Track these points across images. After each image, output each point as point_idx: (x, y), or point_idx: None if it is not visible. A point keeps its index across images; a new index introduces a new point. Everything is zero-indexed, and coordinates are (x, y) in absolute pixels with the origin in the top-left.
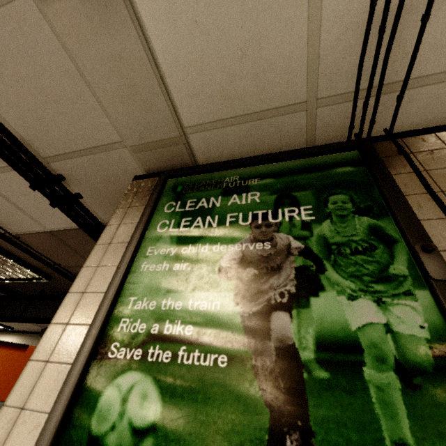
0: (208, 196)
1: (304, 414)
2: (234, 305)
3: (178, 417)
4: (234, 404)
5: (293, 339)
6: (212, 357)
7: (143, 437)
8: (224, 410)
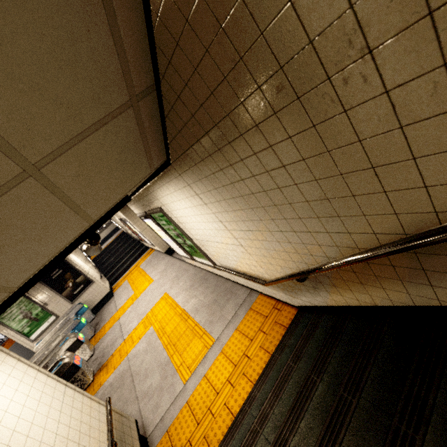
0: (9, 315)
1: (38, 319)
2: (27, 319)
3: (31, 327)
4: (34, 323)
5: (34, 317)
6: (29, 323)
7: (30, 329)
8: (33, 323)
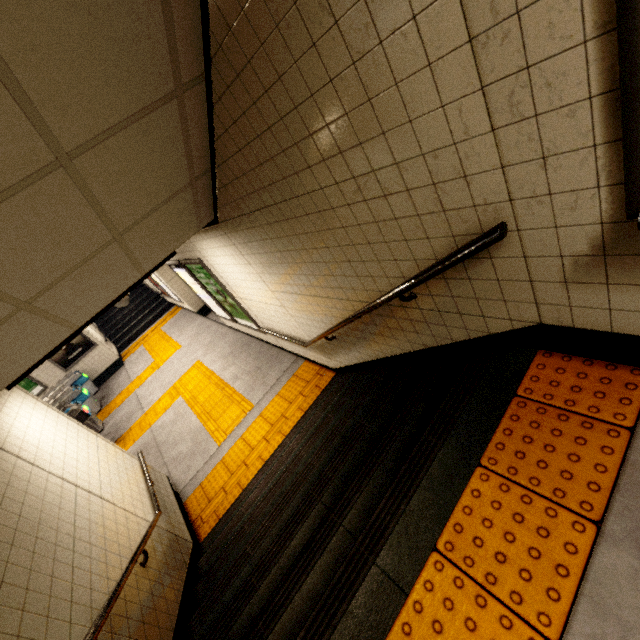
0: None
1: None
2: None
3: None
4: None
5: None
6: None
7: None
8: None
